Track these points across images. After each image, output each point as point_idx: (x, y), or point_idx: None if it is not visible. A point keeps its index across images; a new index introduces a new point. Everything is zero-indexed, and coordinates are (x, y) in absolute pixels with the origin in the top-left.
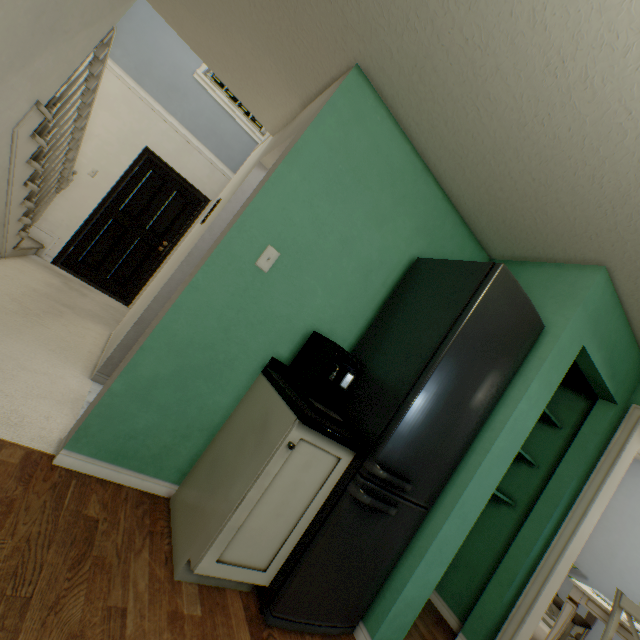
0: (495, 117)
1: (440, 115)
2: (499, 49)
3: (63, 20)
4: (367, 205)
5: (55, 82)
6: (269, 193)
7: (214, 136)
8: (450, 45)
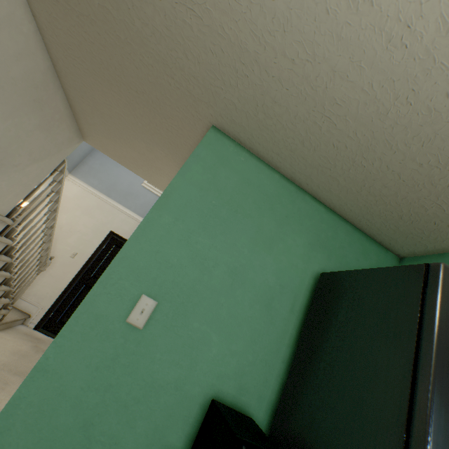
0: (349, 118)
1: (294, 138)
2: (328, 51)
3: (10, 158)
4: (250, 231)
5: (13, 199)
6: (139, 239)
7: None
8: (279, 73)
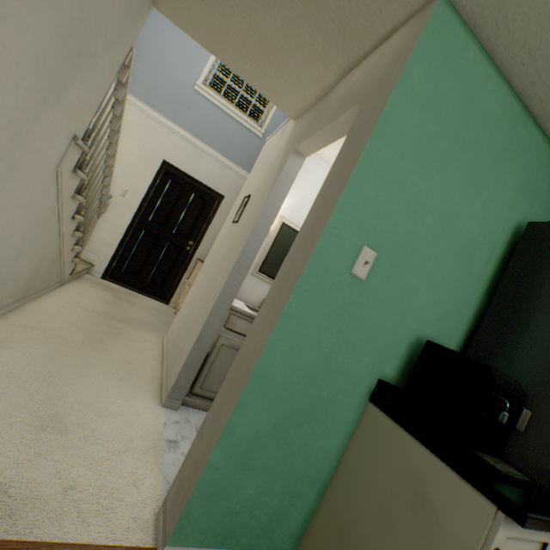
0: None
1: None
2: None
3: (88, 42)
4: (464, 170)
5: (87, 113)
6: (358, 180)
7: (219, 138)
8: None
